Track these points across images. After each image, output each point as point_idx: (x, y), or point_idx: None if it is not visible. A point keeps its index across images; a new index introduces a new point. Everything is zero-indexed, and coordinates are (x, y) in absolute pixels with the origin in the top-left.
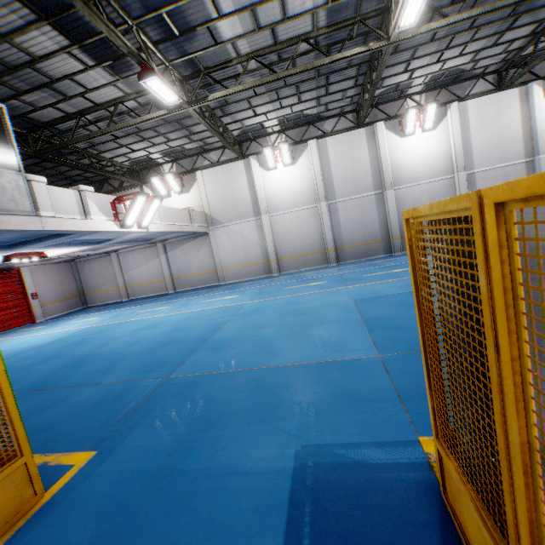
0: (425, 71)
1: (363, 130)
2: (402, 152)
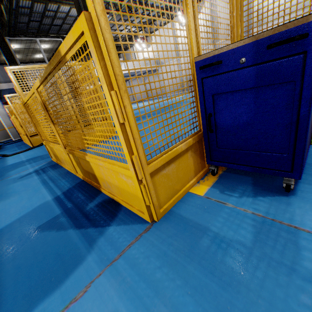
0: None
1: None
2: None
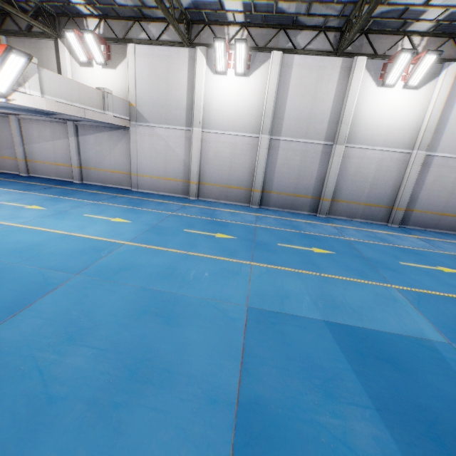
0: (449, 1)
1: (339, 60)
2: (371, 104)
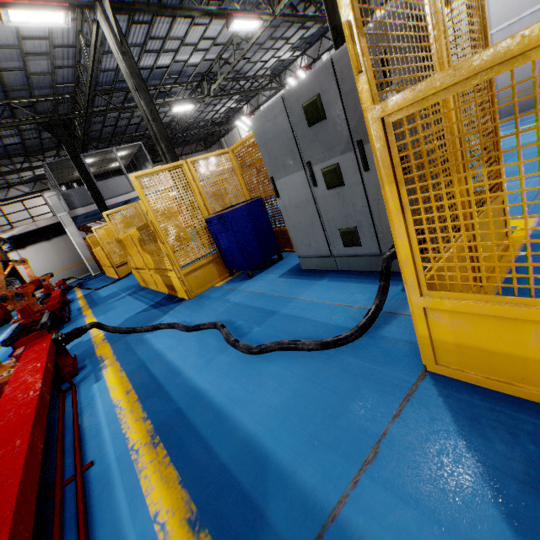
0: None
1: None
2: None
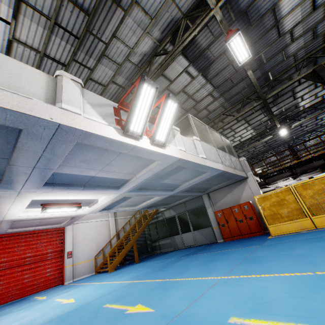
0: None
1: None
2: None
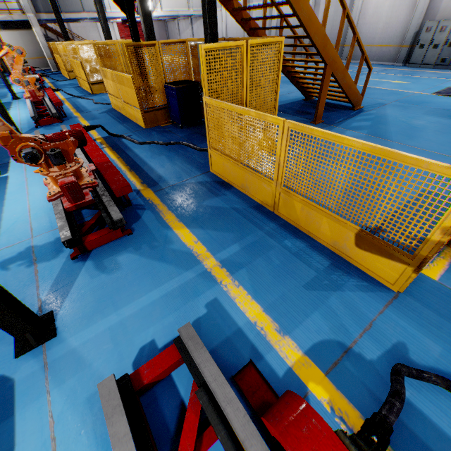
0: None
1: None
2: None
